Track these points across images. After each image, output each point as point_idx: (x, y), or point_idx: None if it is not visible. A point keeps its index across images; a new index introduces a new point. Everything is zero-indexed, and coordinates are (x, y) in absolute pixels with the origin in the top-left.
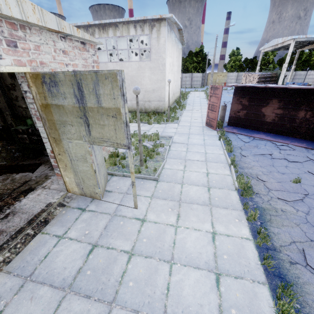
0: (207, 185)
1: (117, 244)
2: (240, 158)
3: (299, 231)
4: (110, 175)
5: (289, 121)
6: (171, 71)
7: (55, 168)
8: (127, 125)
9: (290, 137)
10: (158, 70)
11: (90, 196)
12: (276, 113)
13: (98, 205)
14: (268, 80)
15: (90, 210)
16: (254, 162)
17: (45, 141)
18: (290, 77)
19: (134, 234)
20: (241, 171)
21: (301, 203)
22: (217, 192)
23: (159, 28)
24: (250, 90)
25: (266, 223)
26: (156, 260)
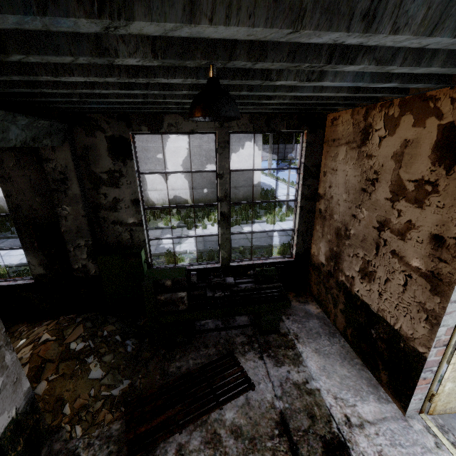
0: None
1: None
2: None
3: None
4: None
5: None
6: None
7: (428, 367)
8: None
9: None
10: (250, 141)
11: None
12: None
13: None
14: None
15: None
16: None
17: (453, 308)
18: None
19: None
20: None
21: None
22: None
23: None
24: None
25: None
26: None
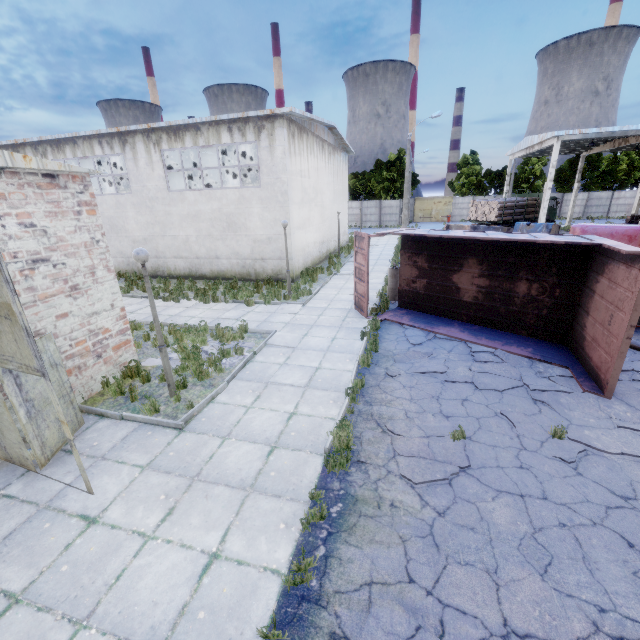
0: (274, 442)
1: (4, 575)
2: (379, 381)
3: (398, 556)
4: (98, 416)
5: (503, 302)
6: (312, 203)
7: None
8: (29, 334)
9: (508, 334)
10: (275, 203)
11: (19, 464)
12: (478, 285)
13: (30, 483)
14: (521, 211)
15: (5, 495)
16: (404, 390)
17: None
18: (573, 204)
19: (54, 552)
20: (364, 410)
21: (443, 488)
22: (283, 458)
23: (272, 130)
24: (429, 241)
25: (338, 536)
26: (54, 618)
